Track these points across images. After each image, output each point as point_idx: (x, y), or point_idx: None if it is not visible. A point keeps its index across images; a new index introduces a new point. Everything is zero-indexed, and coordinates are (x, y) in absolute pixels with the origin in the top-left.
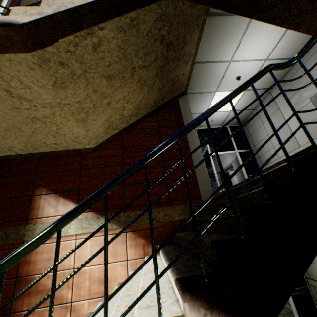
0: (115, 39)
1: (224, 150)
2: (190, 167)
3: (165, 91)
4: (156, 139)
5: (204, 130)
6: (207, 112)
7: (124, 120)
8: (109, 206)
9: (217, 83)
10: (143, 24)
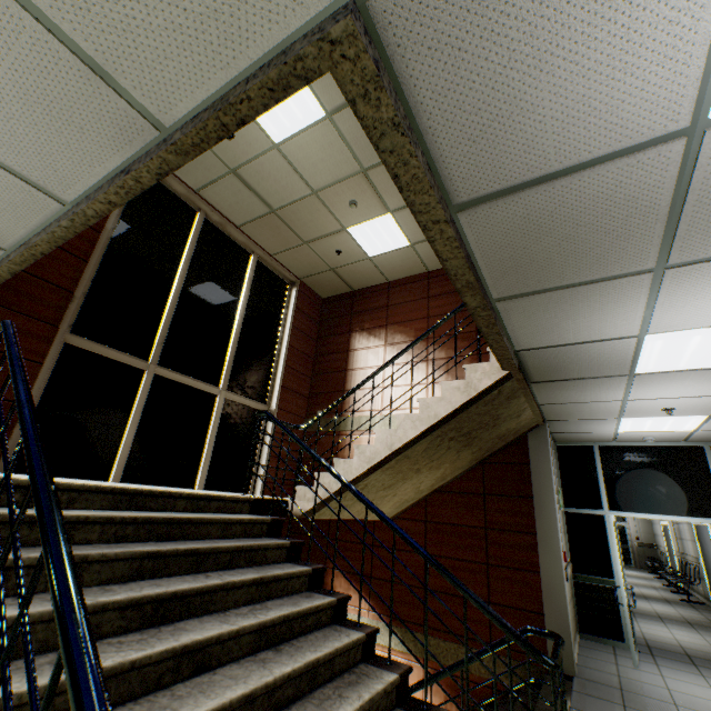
0: (383, 474)
1: (683, 511)
2: (534, 589)
3: (488, 446)
4: (478, 517)
5: (628, 449)
6: (431, 678)
7: (423, 490)
8: (404, 615)
9: (613, 413)
10: (414, 452)
